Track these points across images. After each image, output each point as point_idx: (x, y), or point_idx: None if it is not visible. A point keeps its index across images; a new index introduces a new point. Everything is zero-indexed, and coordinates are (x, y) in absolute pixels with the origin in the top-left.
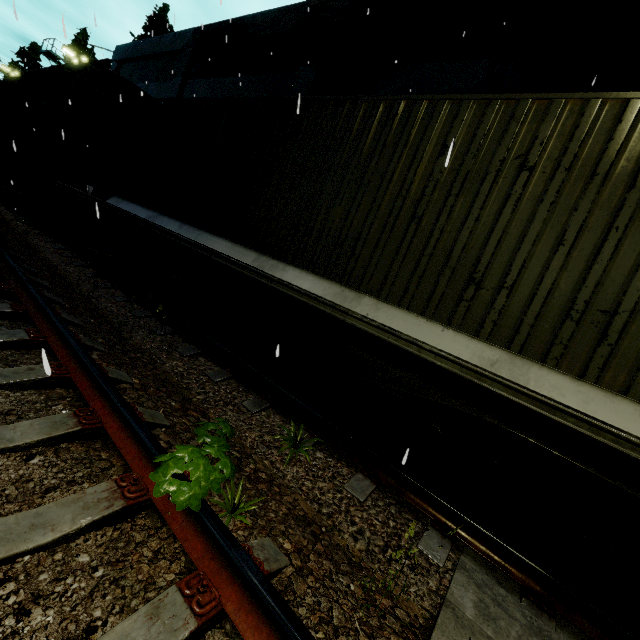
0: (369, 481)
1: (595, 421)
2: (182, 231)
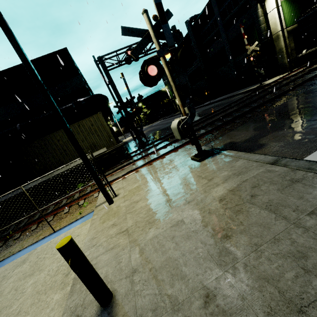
0: None
1: (101, 153)
2: (16, 192)
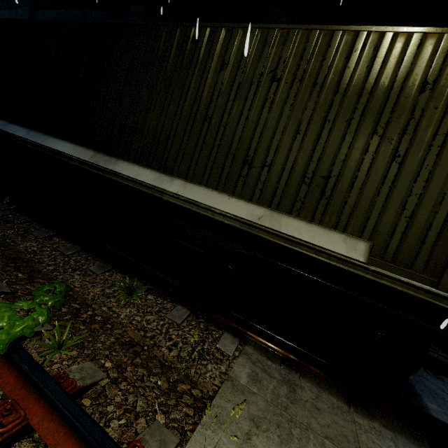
0: (186, 309)
1: (317, 247)
2: (29, 136)
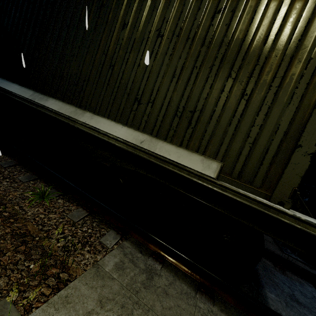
0: (85, 211)
1: (180, 165)
2: None
